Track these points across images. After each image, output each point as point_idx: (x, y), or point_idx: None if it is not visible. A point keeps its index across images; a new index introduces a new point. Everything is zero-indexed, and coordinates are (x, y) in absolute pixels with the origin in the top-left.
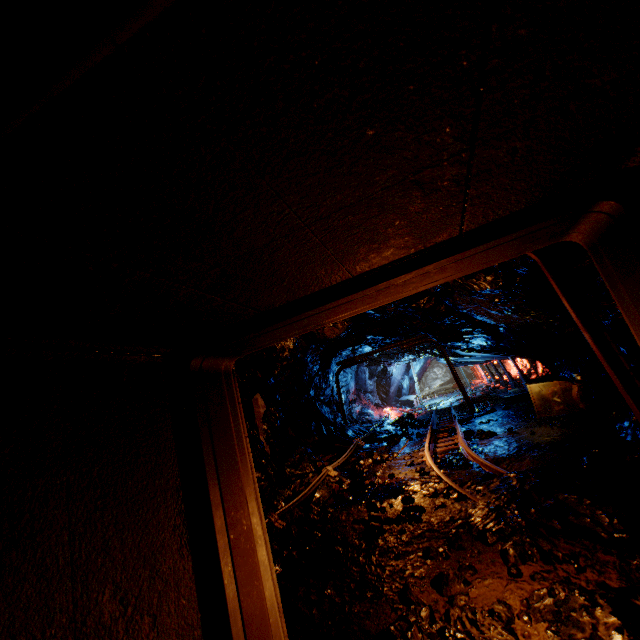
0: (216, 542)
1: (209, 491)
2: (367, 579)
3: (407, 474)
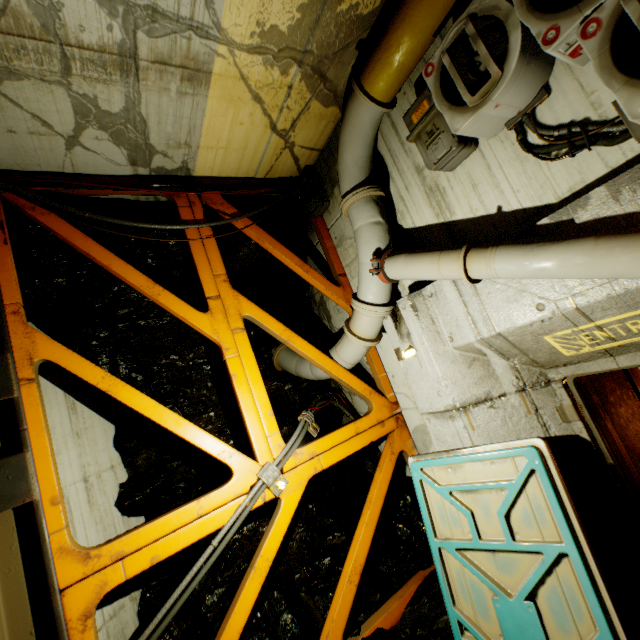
0: None
1: (637, 389)
2: None
3: None
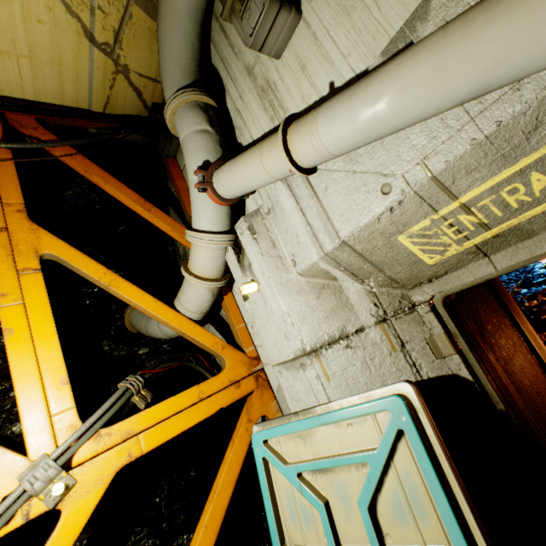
0: (525, 334)
1: (514, 317)
2: None
3: None
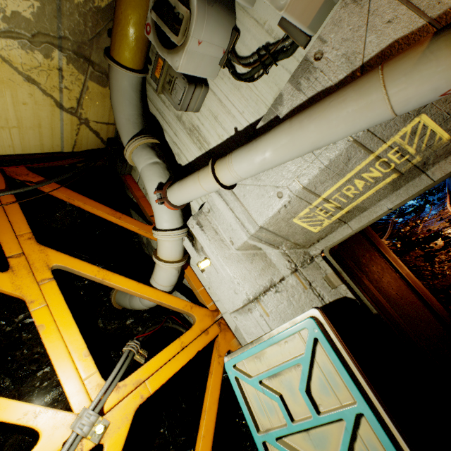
0: (389, 260)
1: (380, 250)
2: (436, 273)
3: (439, 226)
